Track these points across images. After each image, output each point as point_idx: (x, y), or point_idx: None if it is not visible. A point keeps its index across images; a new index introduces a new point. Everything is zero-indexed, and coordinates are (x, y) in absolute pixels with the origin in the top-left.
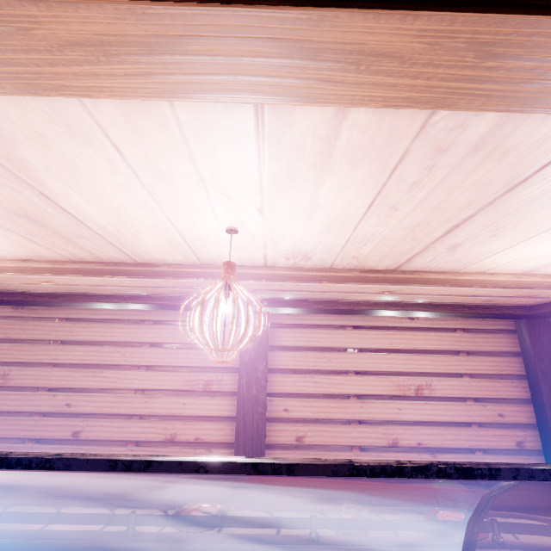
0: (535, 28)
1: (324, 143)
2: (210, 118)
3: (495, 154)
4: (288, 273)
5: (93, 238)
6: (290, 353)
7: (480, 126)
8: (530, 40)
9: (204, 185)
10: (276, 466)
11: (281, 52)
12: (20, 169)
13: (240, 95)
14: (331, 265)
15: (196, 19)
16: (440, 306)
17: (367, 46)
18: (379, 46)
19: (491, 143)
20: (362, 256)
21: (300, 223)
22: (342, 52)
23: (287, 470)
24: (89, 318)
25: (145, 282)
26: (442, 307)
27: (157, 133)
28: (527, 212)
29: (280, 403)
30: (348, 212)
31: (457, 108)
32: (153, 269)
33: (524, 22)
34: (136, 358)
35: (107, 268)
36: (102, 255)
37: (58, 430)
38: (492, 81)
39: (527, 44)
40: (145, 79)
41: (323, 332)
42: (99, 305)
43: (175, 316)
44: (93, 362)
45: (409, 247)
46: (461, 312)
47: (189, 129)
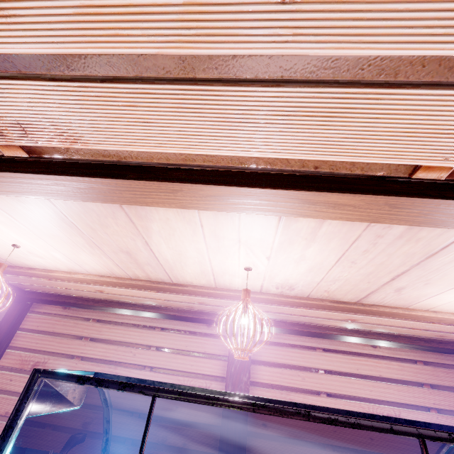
0: (414, 201)
1: (313, 230)
2: (256, 217)
3: (412, 240)
4: (277, 298)
5: (155, 266)
6: (269, 368)
7: (399, 227)
8: (413, 204)
9: (239, 243)
10: (306, 405)
11: (300, 202)
12: (144, 231)
13: (277, 213)
14: (308, 295)
15: (267, 192)
16: (398, 337)
17: (338, 202)
18: (344, 202)
19: (408, 235)
20: (332, 290)
21: (291, 266)
22: (327, 203)
23: (312, 409)
24: (114, 321)
25: (167, 296)
26: (400, 338)
27: (226, 221)
28: (445, 270)
29: (259, 417)
30: (323, 262)
31: (384, 223)
32: (183, 288)
33: (408, 199)
34: (144, 359)
35: (152, 285)
36: (153, 276)
37: (73, 418)
38: (400, 215)
39: (412, 205)
40: (236, 206)
41: (297, 352)
42: (125, 311)
43: (178, 325)
44: (110, 359)
45: (366, 287)
46: (418, 344)
47: (243, 221)
